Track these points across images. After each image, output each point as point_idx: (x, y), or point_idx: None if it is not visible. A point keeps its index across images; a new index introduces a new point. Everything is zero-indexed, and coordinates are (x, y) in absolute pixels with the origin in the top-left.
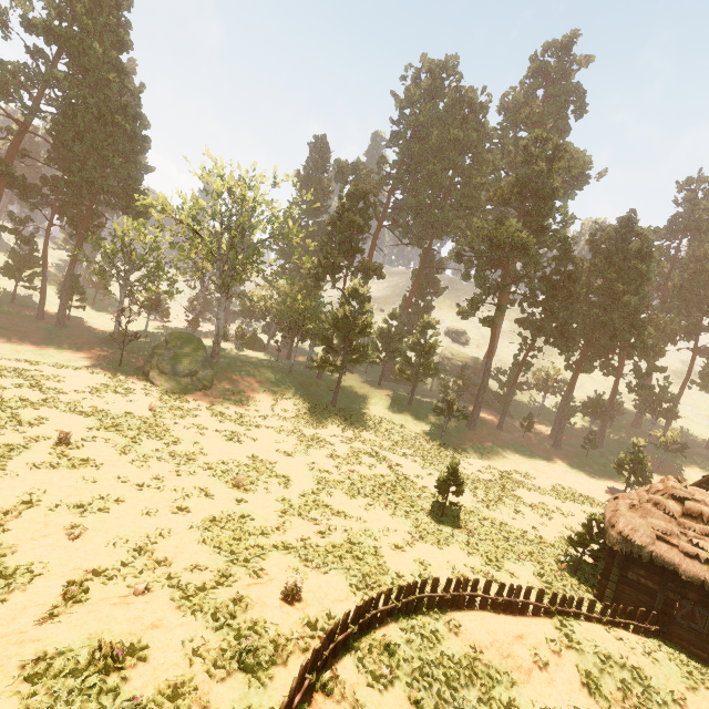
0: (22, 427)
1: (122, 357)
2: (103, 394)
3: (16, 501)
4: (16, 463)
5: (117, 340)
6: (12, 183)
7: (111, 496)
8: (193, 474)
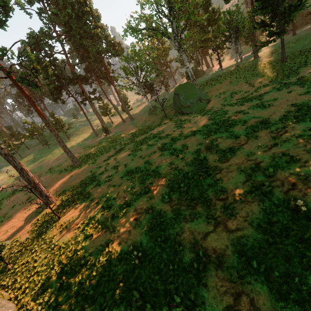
0: (184, 151)
1: (165, 113)
2: (183, 127)
3: (242, 177)
4: (210, 163)
5: (154, 110)
6: (81, 80)
7: (277, 155)
8: (285, 127)
